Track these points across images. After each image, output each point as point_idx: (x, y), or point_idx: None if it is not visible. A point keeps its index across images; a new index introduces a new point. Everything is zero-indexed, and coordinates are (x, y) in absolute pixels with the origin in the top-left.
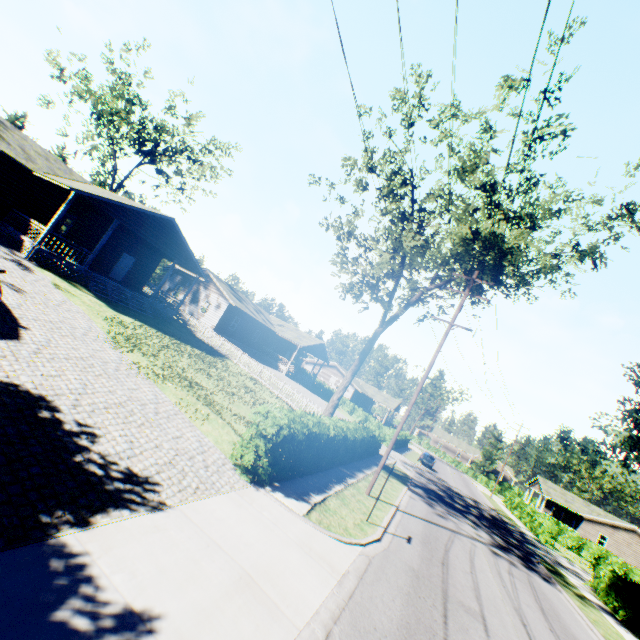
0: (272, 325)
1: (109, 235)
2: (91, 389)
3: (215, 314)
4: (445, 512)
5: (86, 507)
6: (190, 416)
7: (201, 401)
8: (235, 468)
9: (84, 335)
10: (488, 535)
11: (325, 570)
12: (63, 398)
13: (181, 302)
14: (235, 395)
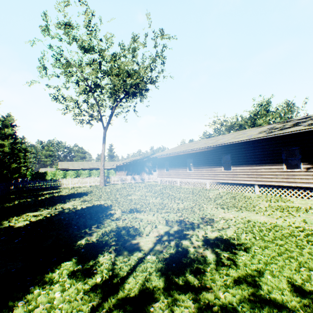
0: None
1: None
2: None
3: None
4: None
5: None
6: None
7: None
8: None
9: None
10: None
11: None
12: None
13: None
14: None
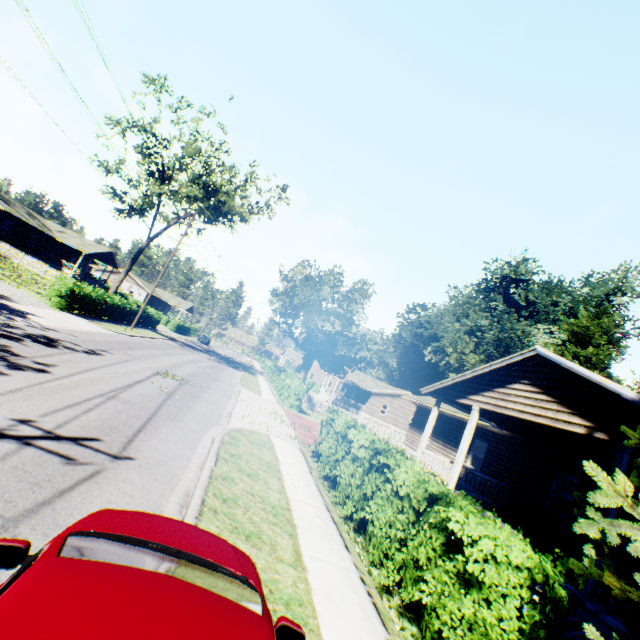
0: (51, 231)
1: None
2: None
3: None
4: (192, 349)
5: None
6: (9, 284)
7: (11, 279)
8: (47, 305)
9: None
10: (217, 359)
11: (97, 329)
12: None
13: None
14: (30, 283)
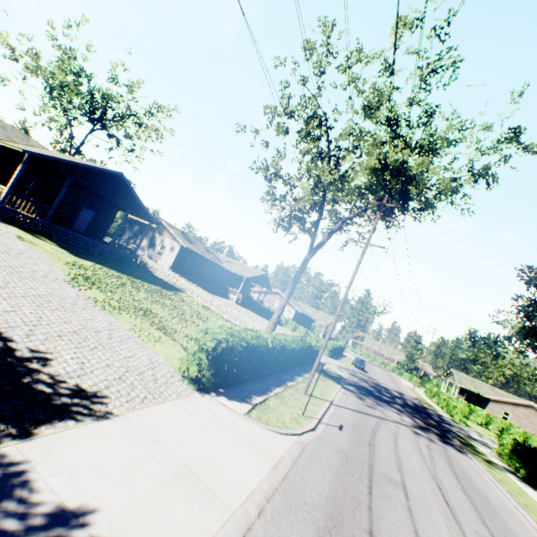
0: (221, 262)
1: (65, 191)
2: (46, 321)
3: (170, 256)
4: (374, 403)
5: (31, 421)
6: (143, 339)
7: (154, 326)
8: (183, 379)
9: (44, 277)
10: (410, 419)
11: (261, 458)
12: (17, 329)
13: (137, 246)
14: (188, 321)
